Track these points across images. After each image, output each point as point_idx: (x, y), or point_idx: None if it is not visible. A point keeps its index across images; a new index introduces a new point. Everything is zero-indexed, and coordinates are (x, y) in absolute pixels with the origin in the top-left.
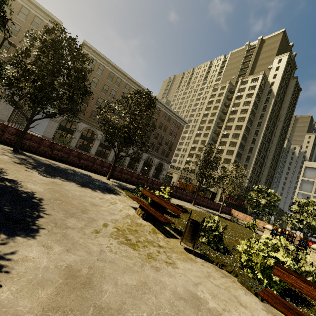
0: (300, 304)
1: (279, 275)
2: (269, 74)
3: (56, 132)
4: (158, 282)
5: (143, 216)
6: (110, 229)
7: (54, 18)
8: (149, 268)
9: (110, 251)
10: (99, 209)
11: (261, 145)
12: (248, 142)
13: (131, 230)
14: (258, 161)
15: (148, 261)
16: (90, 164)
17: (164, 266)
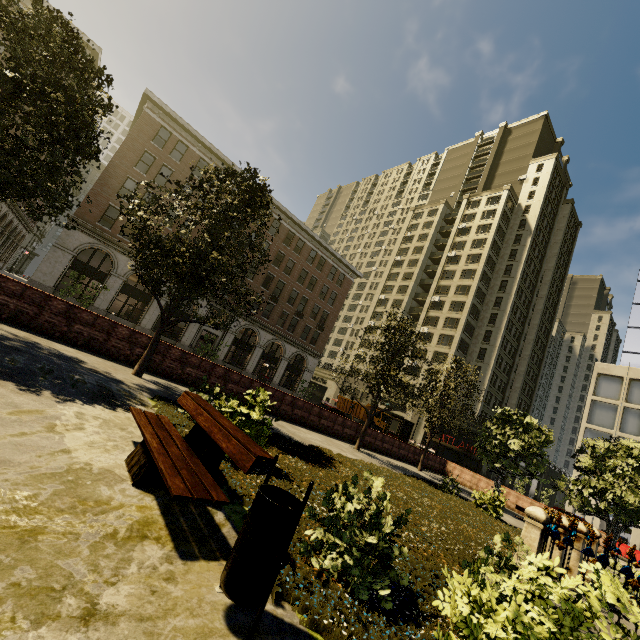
0: None
1: None
2: (521, 191)
3: (63, 273)
4: None
5: (139, 471)
6: None
7: (84, 39)
8: None
9: None
10: None
11: (509, 327)
12: (481, 321)
13: None
14: (502, 360)
15: None
16: (100, 336)
17: None
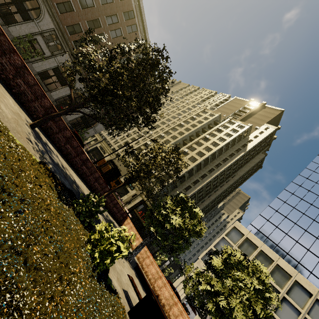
0: None
1: None
2: (253, 132)
3: None
4: None
5: None
6: None
7: None
8: None
9: None
10: None
11: (207, 185)
12: (198, 174)
13: None
14: (194, 197)
15: None
16: None
17: None
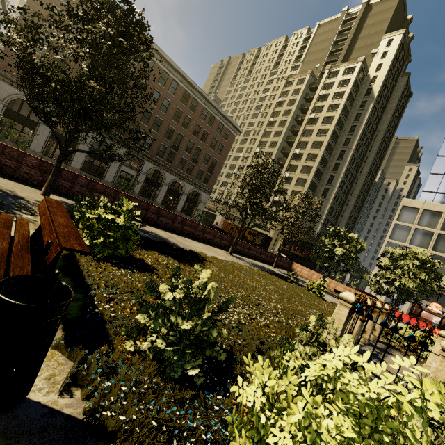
0: None
1: None
2: (372, 64)
3: None
4: None
5: None
6: None
7: None
8: None
9: None
10: None
11: (346, 174)
12: (328, 169)
13: None
14: (339, 197)
15: None
16: (11, 163)
17: None
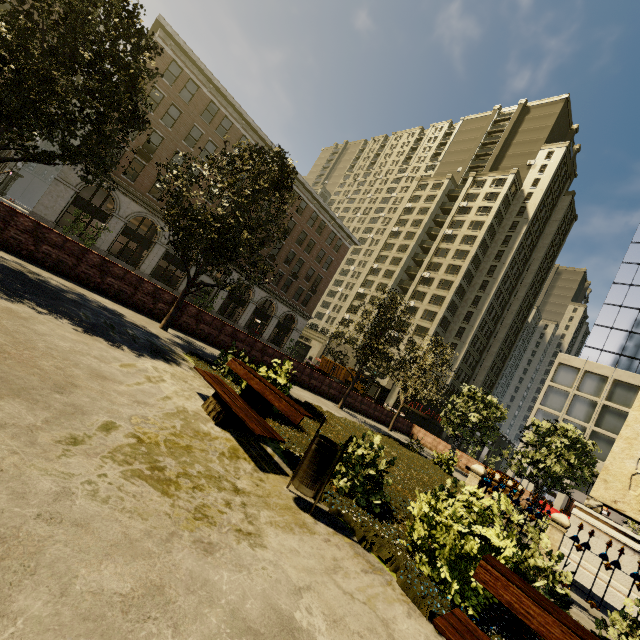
0: (516, 639)
1: (486, 581)
2: (527, 177)
3: (65, 209)
4: (198, 586)
5: (218, 416)
6: (117, 438)
7: None
8: (186, 546)
9: (92, 493)
10: (109, 388)
11: (489, 311)
12: (465, 302)
13: (174, 445)
14: (478, 340)
15: (192, 528)
16: (128, 289)
17: (231, 541)
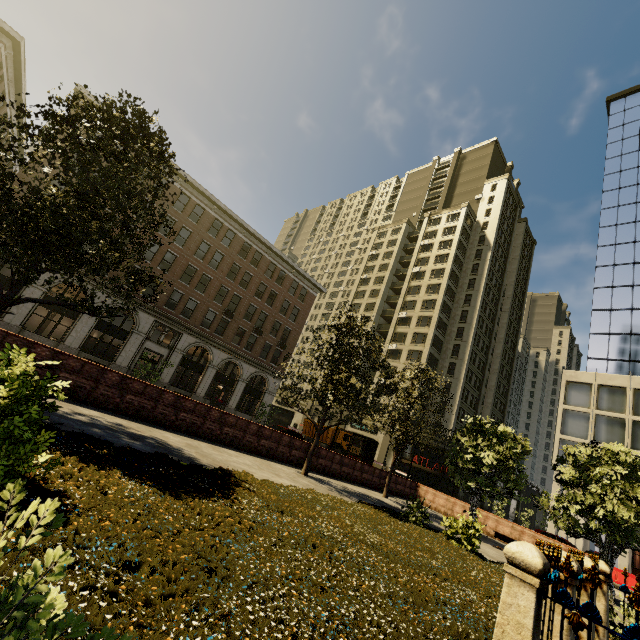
0: None
1: None
2: (478, 210)
3: None
4: None
5: None
6: None
7: (3, 26)
8: None
9: None
10: None
11: (476, 341)
12: (449, 336)
13: None
14: (472, 374)
15: None
16: None
17: None
